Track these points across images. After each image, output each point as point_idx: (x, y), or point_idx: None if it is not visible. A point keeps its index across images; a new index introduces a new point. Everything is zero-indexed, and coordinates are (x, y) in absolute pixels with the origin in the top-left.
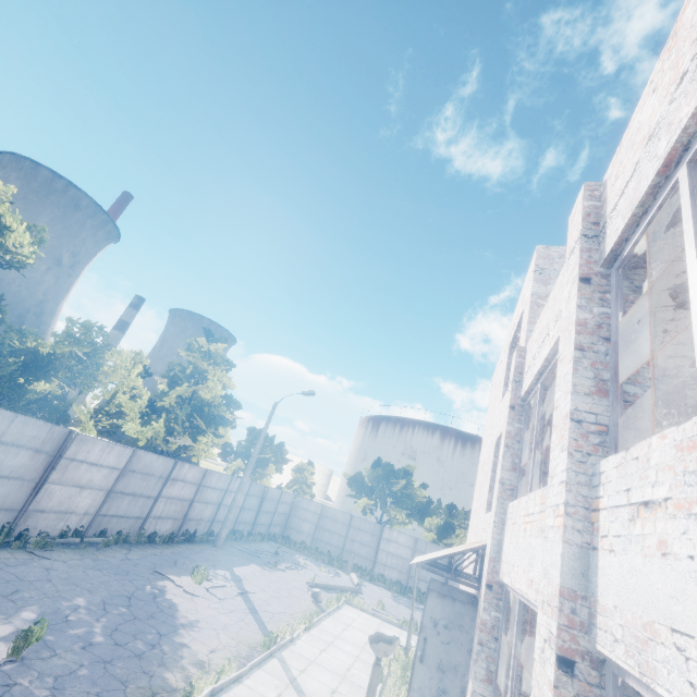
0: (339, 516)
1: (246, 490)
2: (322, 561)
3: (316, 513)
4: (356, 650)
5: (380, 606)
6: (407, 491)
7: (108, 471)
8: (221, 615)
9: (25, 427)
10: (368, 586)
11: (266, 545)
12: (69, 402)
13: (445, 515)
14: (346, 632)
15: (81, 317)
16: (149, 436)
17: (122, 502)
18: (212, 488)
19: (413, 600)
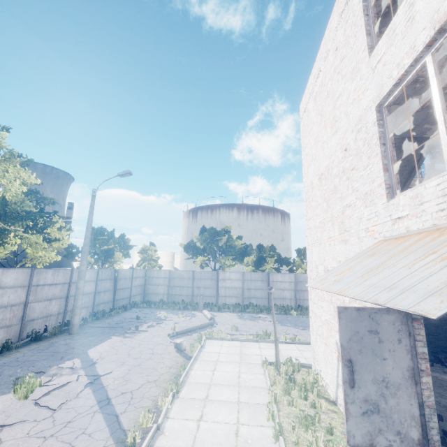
0: (184, 275)
1: (95, 277)
2: (179, 309)
3: (166, 278)
4: (234, 393)
5: (234, 329)
6: (230, 243)
7: None
8: (45, 444)
9: None
10: (218, 315)
11: (128, 313)
12: None
13: (257, 253)
14: (217, 372)
15: None
16: None
17: None
18: (50, 285)
19: (274, 324)
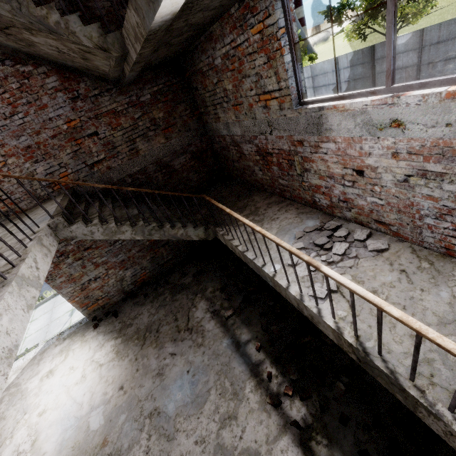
0: (326, 68)
1: None
2: None
3: (308, 78)
4: None
5: None
6: None
7: None
8: None
9: None
10: None
11: None
12: None
13: None
14: None
15: None
16: None
17: None
18: None
19: None
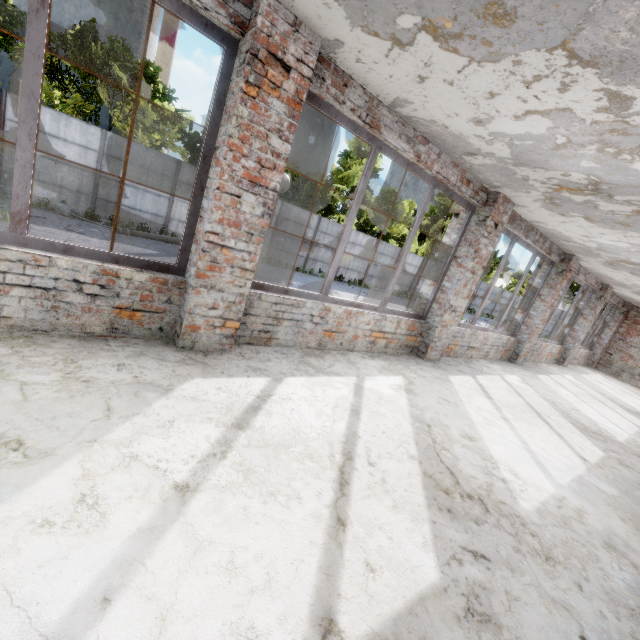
0: None
1: (477, 286)
2: None
3: None
4: None
5: None
6: None
7: (414, 268)
8: None
9: (388, 248)
10: None
11: (490, 319)
12: (390, 235)
13: None
14: None
15: (387, 188)
16: (422, 251)
17: (419, 283)
18: None
19: None
